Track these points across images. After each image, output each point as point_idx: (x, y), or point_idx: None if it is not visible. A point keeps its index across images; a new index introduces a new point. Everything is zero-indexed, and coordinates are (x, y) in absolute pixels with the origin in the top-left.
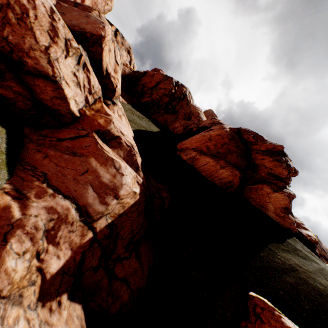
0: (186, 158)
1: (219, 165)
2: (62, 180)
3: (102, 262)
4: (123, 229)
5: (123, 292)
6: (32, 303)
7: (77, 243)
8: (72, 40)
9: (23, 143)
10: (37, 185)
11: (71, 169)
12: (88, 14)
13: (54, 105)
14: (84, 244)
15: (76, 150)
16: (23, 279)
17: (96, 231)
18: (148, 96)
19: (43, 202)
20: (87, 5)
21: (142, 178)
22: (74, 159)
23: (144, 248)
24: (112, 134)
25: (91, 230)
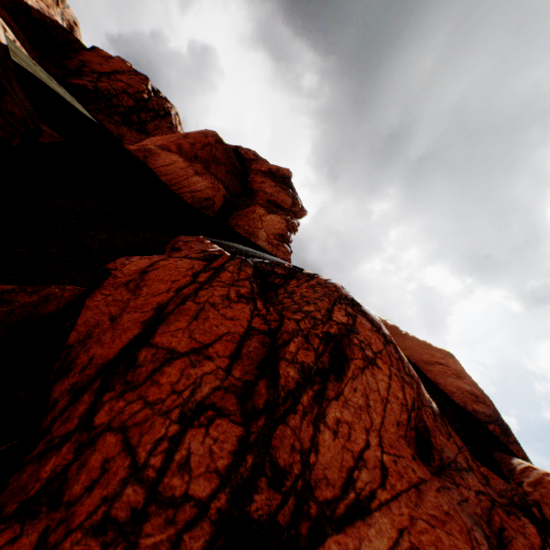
0: (134, 148)
1: (193, 169)
2: None
3: None
4: None
5: None
6: None
7: None
8: None
9: None
10: None
11: None
12: None
13: None
14: None
15: None
16: None
17: None
18: (89, 80)
19: None
20: None
21: None
22: None
23: None
24: None
25: None
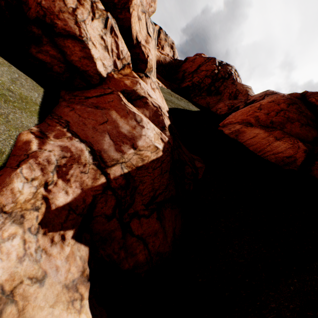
0: (228, 132)
1: (272, 136)
2: (82, 128)
3: (116, 212)
4: (142, 184)
5: (139, 251)
6: (33, 227)
7: (88, 185)
8: (98, 2)
9: (58, 102)
10: (58, 129)
11: (92, 120)
12: None
13: (83, 66)
14: (96, 187)
15: (99, 105)
16: (27, 202)
17: (110, 178)
18: (188, 80)
19: (60, 142)
20: None
21: (168, 137)
22: (96, 111)
23: (169, 213)
24: (138, 94)
25: (104, 176)
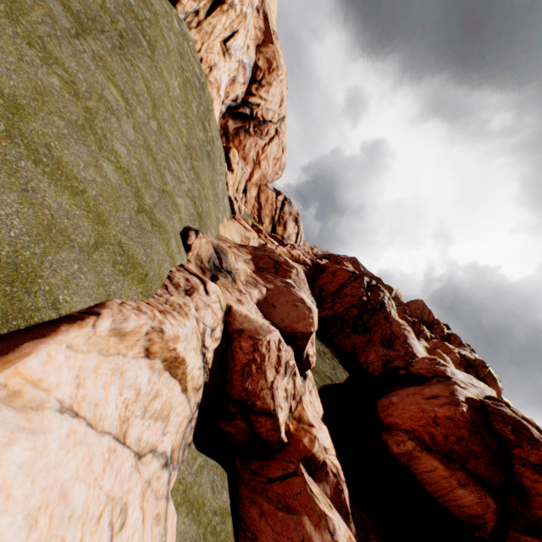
0: (397, 451)
1: (454, 478)
2: None
3: None
4: None
5: None
6: None
7: None
8: (290, 359)
9: (237, 485)
10: None
11: (287, 537)
12: (291, 288)
13: (267, 435)
14: None
15: (288, 502)
16: None
17: None
18: (328, 306)
19: None
20: (284, 260)
21: (354, 534)
22: (288, 517)
23: None
24: (317, 459)
25: None
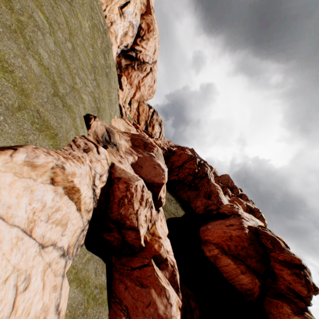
0: (209, 255)
1: (239, 269)
2: (135, 313)
3: None
4: None
5: None
6: None
7: None
8: (149, 197)
9: (112, 271)
10: None
11: (140, 301)
12: (153, 158)
13: (132, 242)
14: None
15: (143, 281)
16: None
17: None
18: (175, 174)
19: None
20: (150, 142)
21: (181, 299)
22: (142, 290)
23: None
24: (162, 257)
25: None
